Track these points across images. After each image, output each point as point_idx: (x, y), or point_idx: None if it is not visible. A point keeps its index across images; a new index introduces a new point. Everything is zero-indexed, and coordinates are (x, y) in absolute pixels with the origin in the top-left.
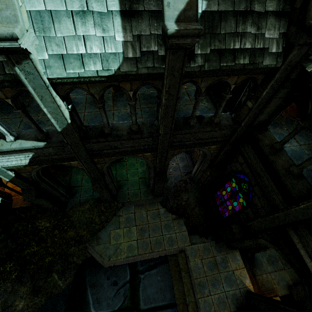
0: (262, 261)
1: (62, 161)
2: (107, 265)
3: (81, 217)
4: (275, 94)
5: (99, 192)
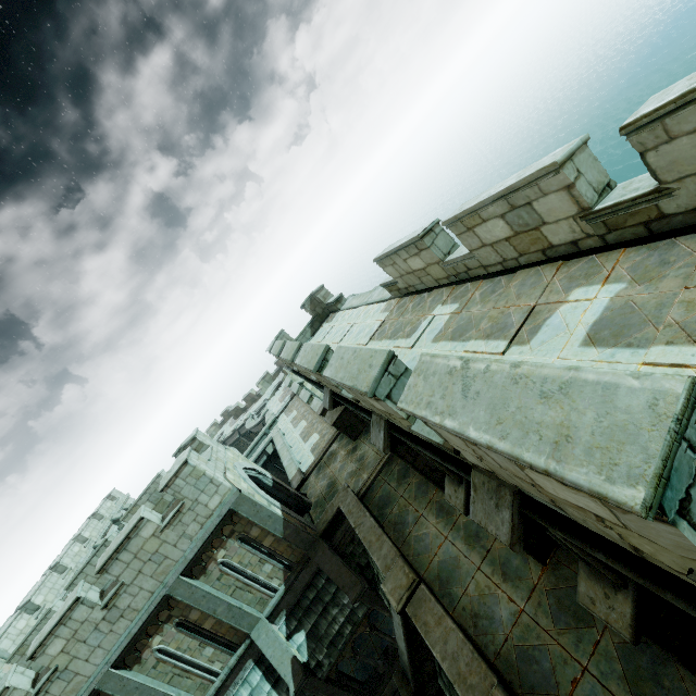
0: None
1: None
2: None
3: None
4: None
5: None
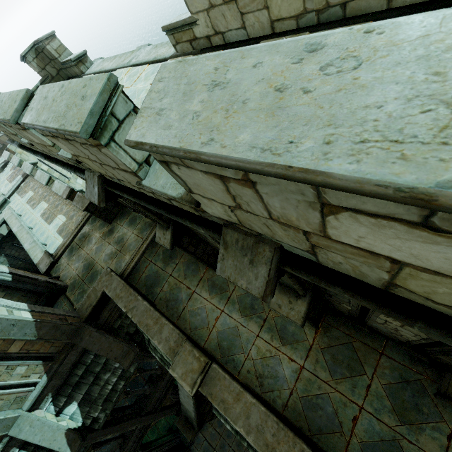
0: None
1: None
2: None
3: None
4: None
5: None
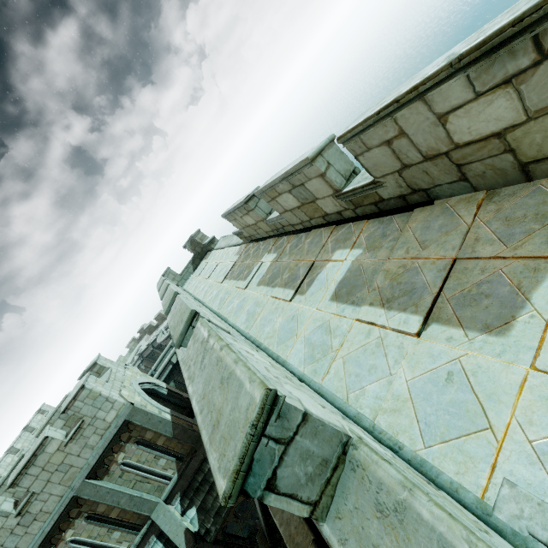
0: None
1: None
2: None
3: None
4: None
5: None
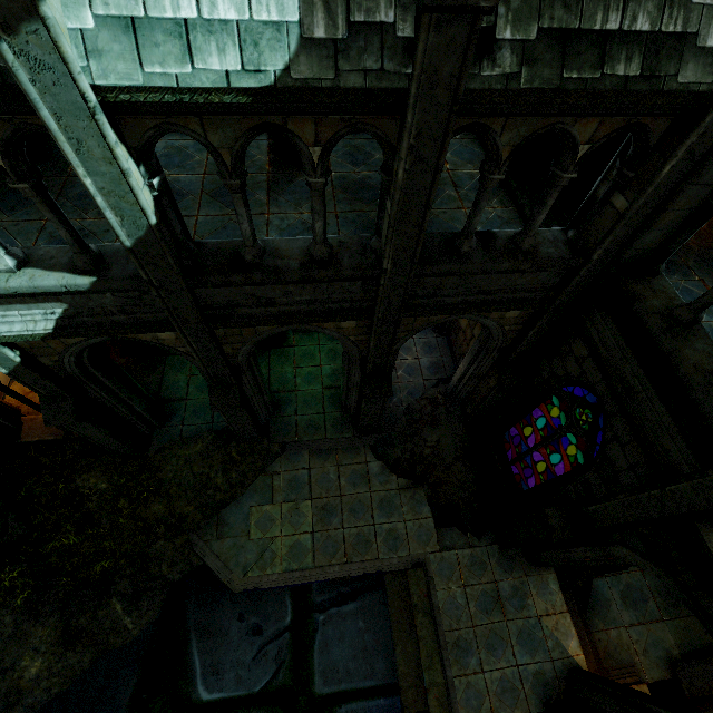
0: (609, 598)
1: (136, 330)
2: (238, 587)
3: (183, 471)
4: (693, 175)
5: (226, 414)
